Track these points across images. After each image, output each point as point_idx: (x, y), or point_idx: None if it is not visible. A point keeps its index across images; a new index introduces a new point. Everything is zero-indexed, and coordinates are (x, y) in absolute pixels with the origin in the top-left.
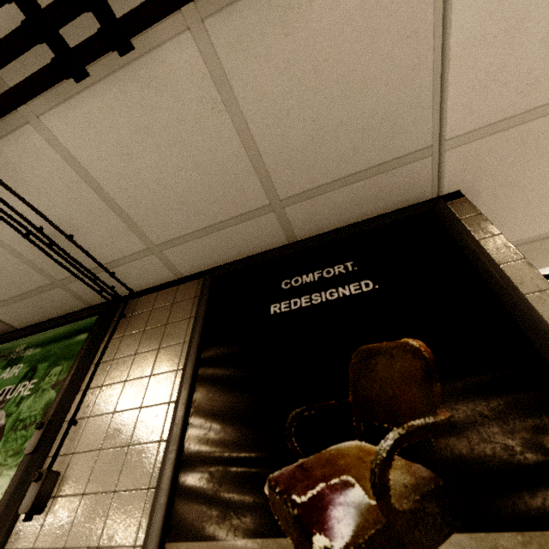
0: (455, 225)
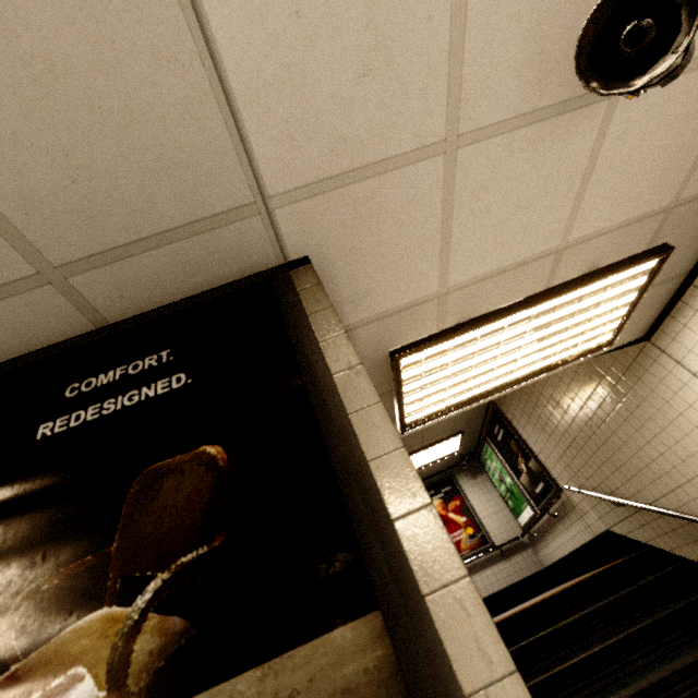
0: (287, 297)
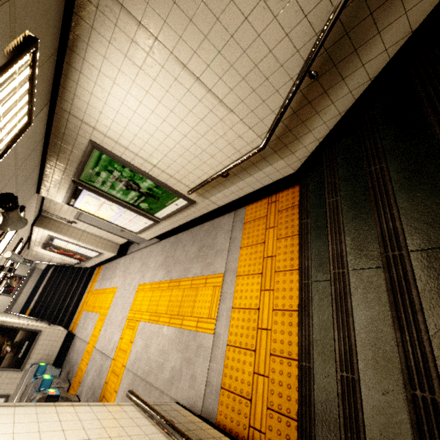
0: None
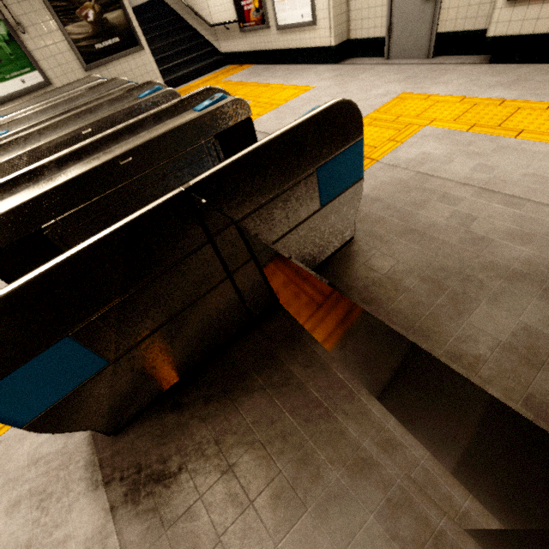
0: None
